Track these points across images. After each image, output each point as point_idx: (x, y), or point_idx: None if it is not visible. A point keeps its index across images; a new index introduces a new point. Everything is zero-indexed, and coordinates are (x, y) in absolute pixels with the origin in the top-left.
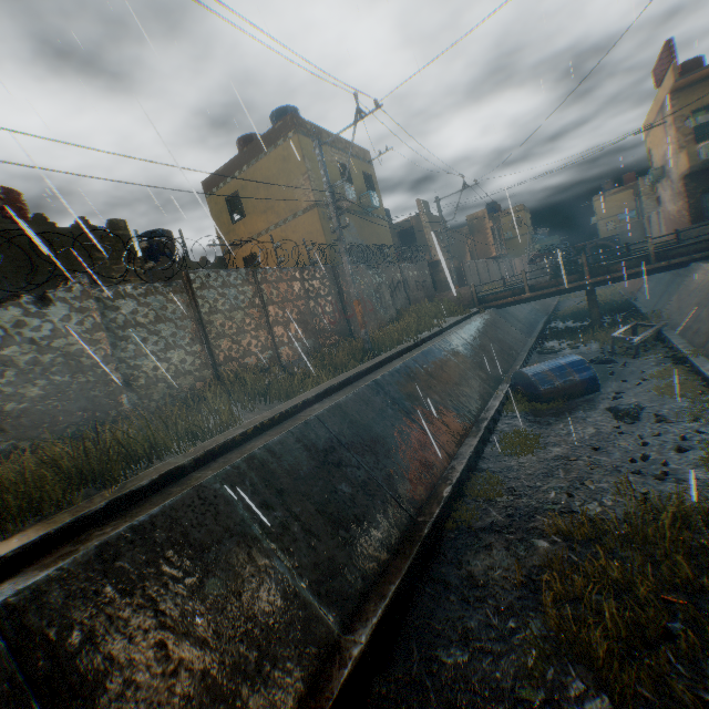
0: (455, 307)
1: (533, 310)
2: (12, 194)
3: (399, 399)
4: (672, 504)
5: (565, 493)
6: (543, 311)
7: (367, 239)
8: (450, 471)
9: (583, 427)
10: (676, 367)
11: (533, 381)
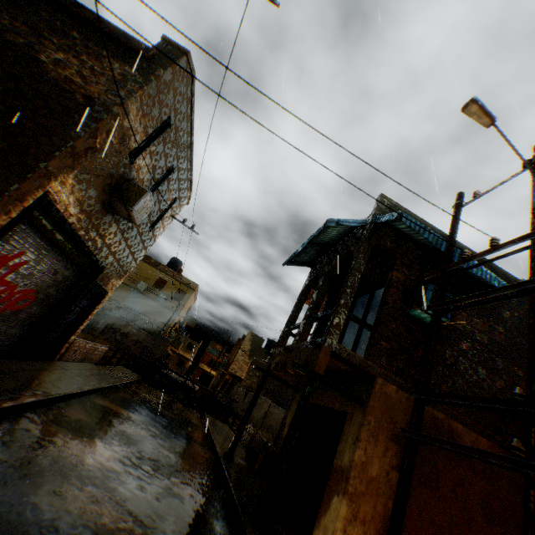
0: None
1: None
2: None
3: None
4: None
5: None
6: None
7: (146, 311)
8: None
9: None
10: None
11: None
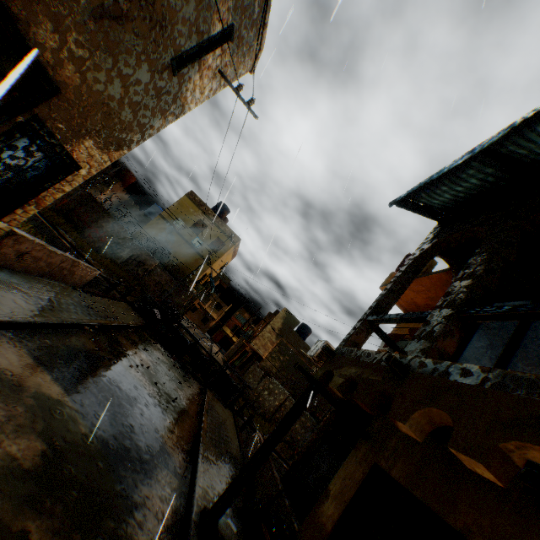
0: None
1: None
2: (130, 173)
3: None
4: None
5: None
6: None
7: (176, 252)
8: None
9: None
10: None
11: None
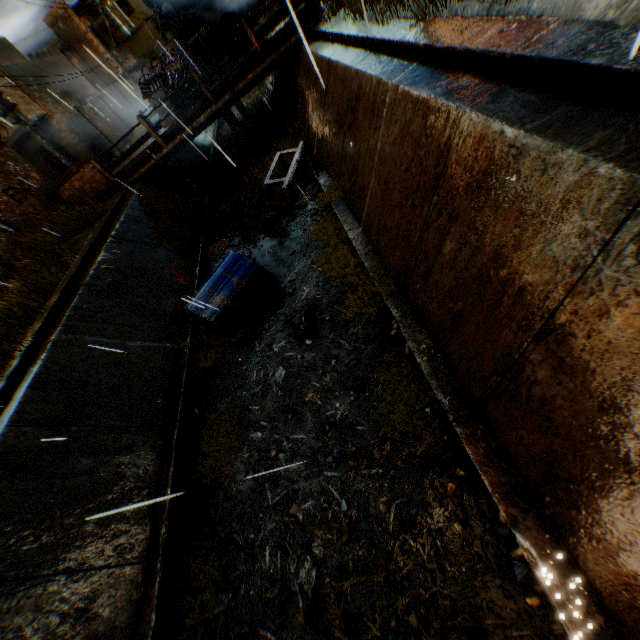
0: (95, 200)
1: (196, 145)
2: None
3: (3, 561)
4: (375, 629)
5: (279, 547)
6: (208, 139)
7: None
8: (143, 610)
9: (274, 368)
10: (327, 217)
11: (206, 320)
